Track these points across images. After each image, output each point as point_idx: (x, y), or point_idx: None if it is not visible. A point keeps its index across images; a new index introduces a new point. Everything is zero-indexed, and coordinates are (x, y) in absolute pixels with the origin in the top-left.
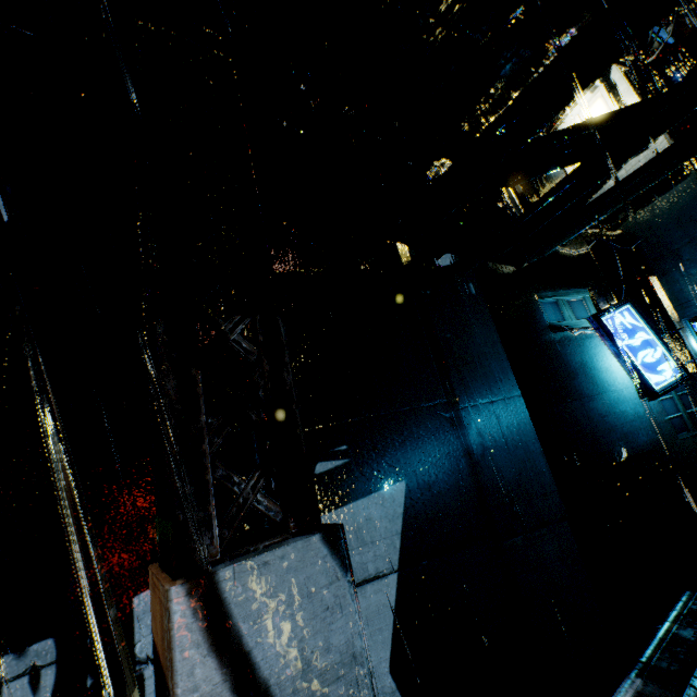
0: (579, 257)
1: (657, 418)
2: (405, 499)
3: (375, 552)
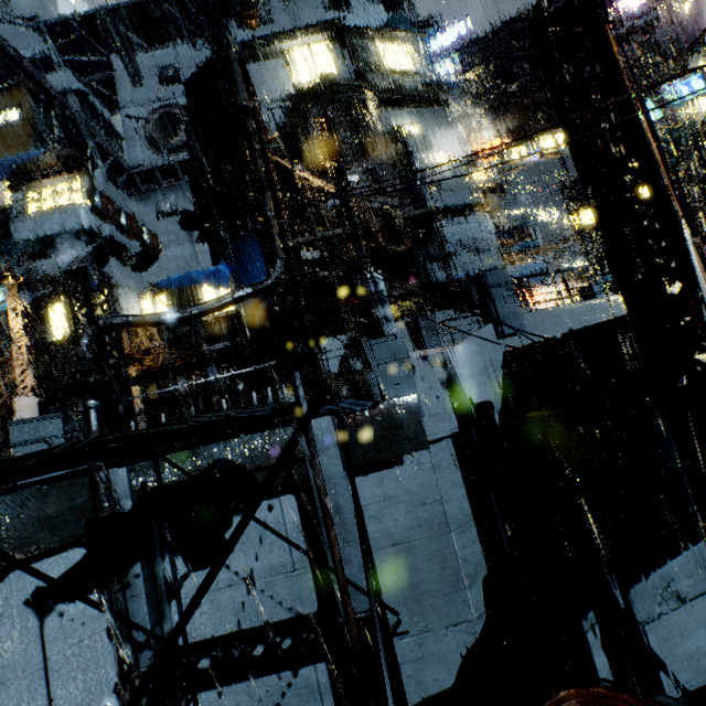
0: None
1: None
2: None
3: None
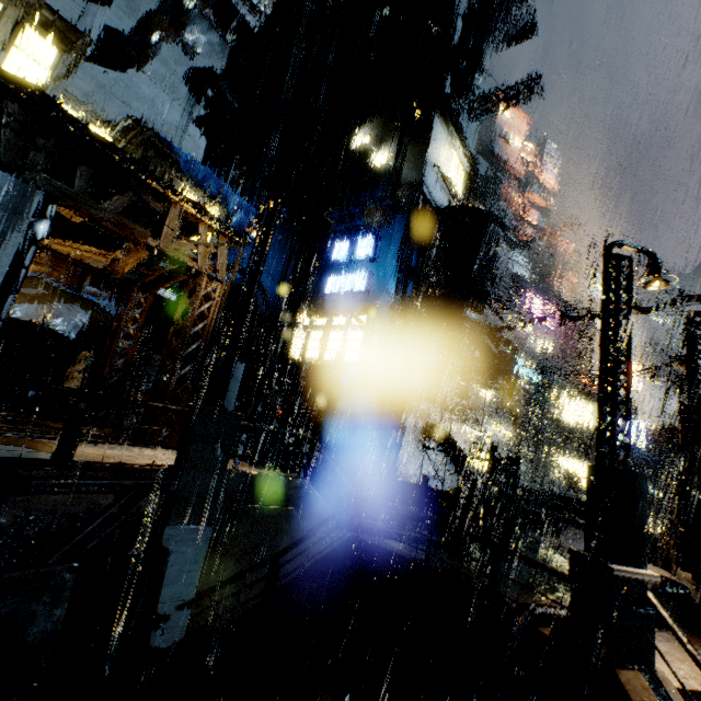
0: None
1: None
2: None
3: None
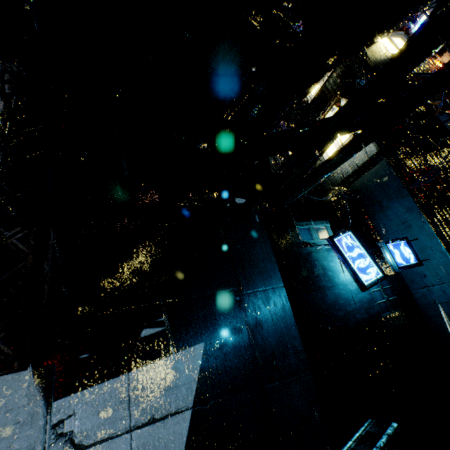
0: (324, 202)
1: (369, 303)
2: (203, 355)
3: (177, 394)
